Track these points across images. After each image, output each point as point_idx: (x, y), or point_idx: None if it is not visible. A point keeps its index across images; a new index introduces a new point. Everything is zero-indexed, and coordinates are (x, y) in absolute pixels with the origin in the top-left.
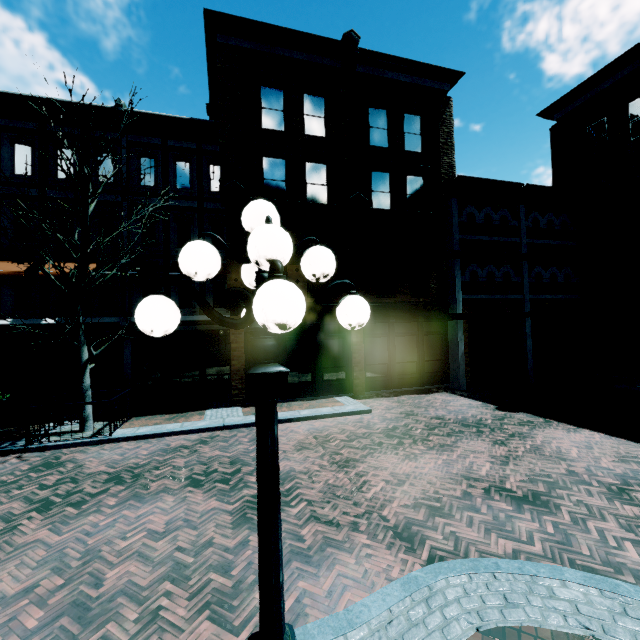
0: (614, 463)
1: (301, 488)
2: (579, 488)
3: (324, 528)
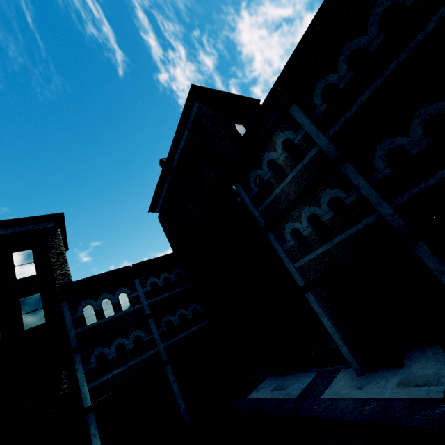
0: None
1: None
2: None
3: None
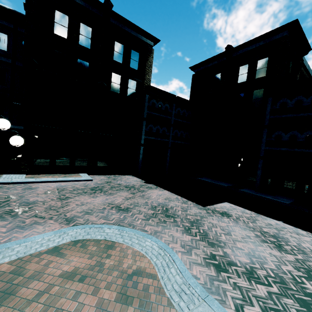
0: (162, 200)
1: (36, 207)
2: (143, 206)
3: (37, 219)
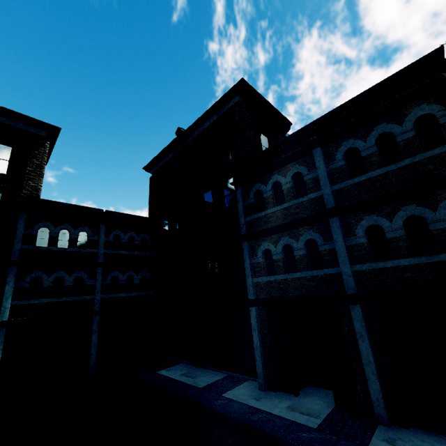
0: None
1: None
2: None
3: None
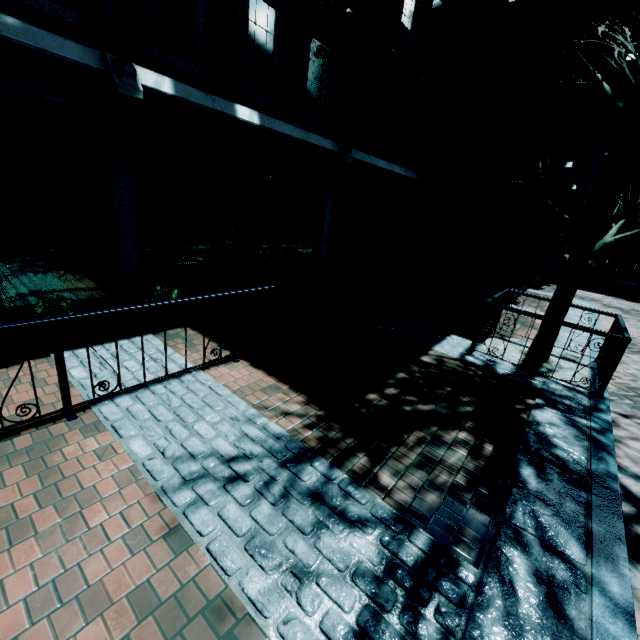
0: None
1: None
2: None
3: None
